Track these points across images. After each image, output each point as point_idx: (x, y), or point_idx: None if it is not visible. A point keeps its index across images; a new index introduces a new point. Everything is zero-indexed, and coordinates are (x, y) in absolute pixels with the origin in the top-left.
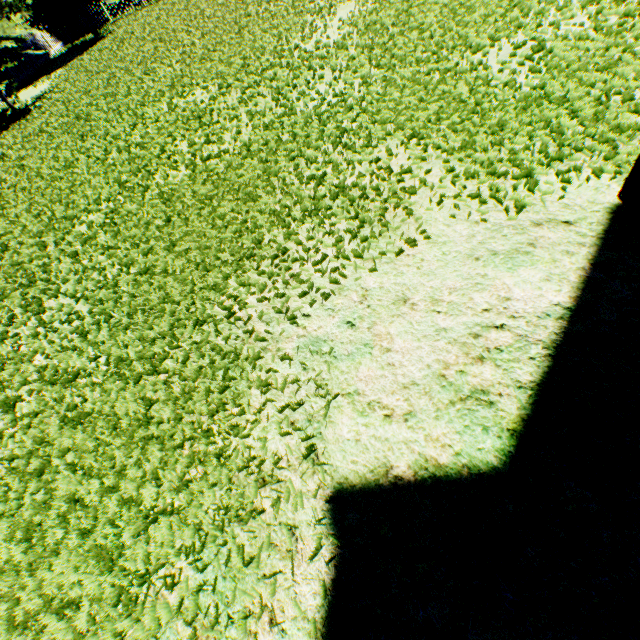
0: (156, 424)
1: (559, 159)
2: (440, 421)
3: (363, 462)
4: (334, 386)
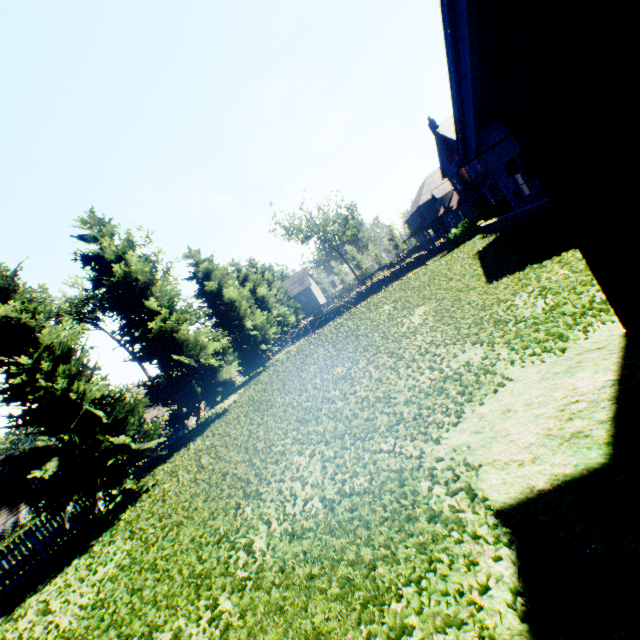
0: (359, 518)
1: (576, 324)
2: (556, 454)
3: (512, 491)
4: (477, 462)
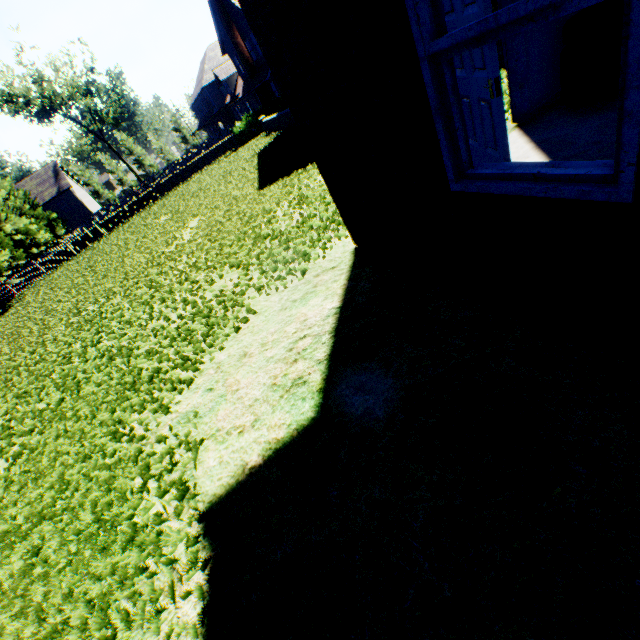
0: (42, 564)
1: (320, 240)
2: (276, 412)
3: (226, 474)
4: (201, 436)
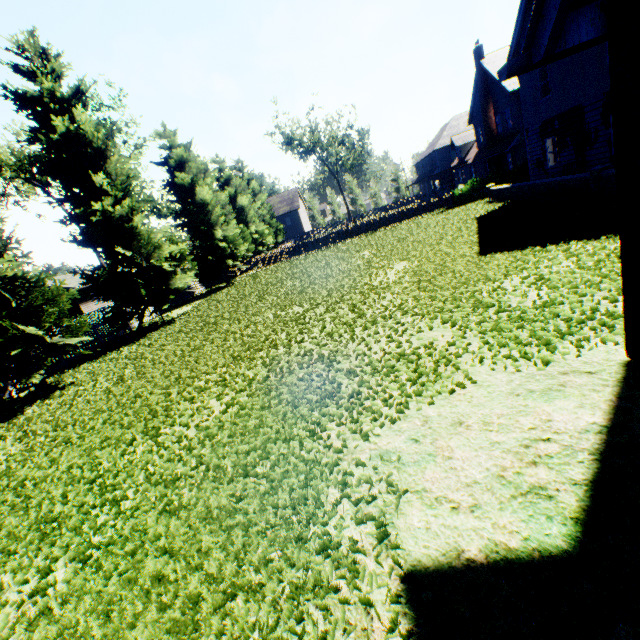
0: (243, 513)
1: (570, 334)
2: (504, 511)
3: (434, 546)
4: (403, 485)
